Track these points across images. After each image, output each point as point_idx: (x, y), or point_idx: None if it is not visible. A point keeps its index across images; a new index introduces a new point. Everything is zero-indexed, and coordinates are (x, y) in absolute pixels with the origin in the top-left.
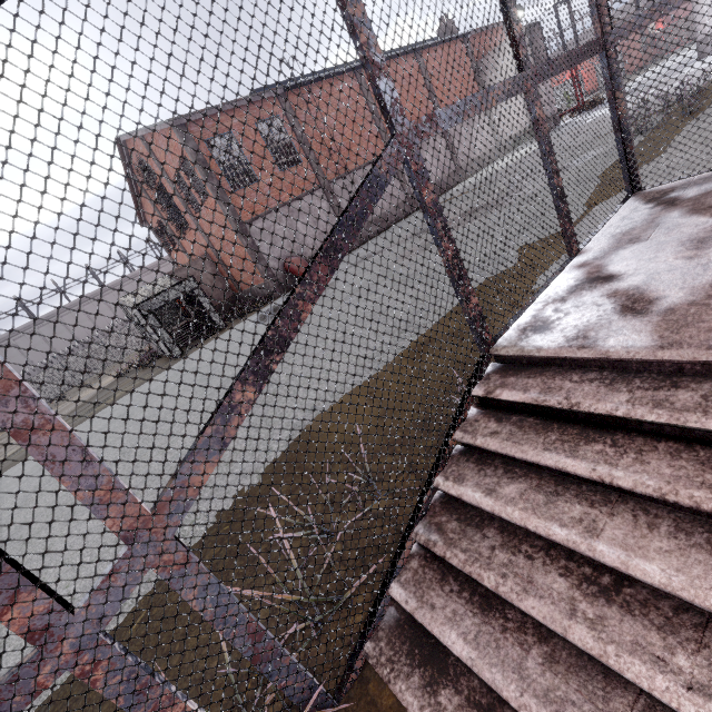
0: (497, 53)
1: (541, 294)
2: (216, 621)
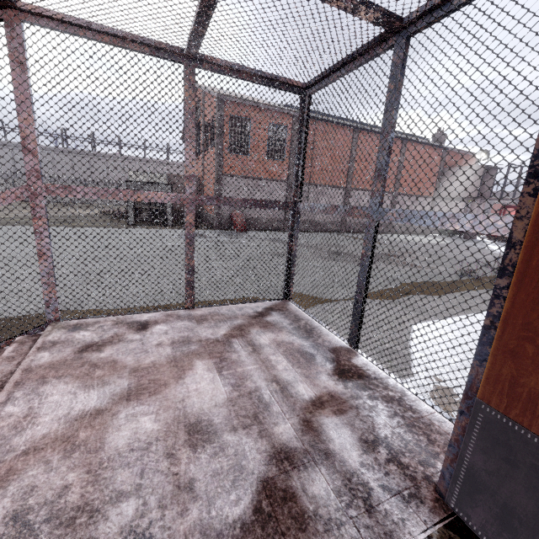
0: (459, 171)
1: (131, 314)
2: None
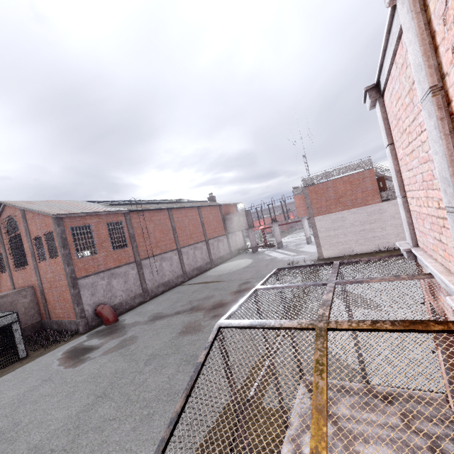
0: (233, 215)
1: None
2: None
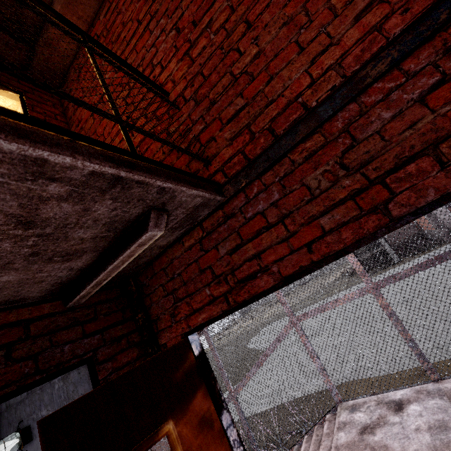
0: None
1: (386, 392)
2: (241, 420)
